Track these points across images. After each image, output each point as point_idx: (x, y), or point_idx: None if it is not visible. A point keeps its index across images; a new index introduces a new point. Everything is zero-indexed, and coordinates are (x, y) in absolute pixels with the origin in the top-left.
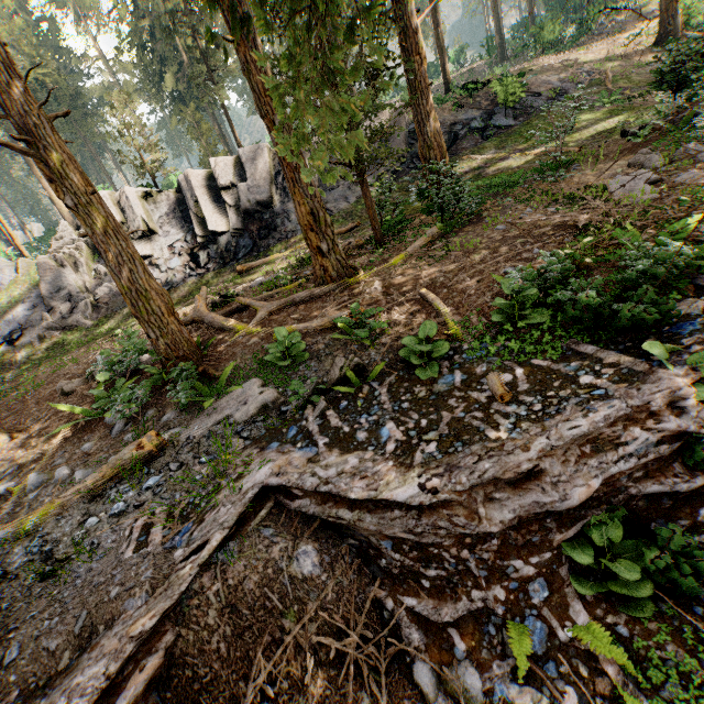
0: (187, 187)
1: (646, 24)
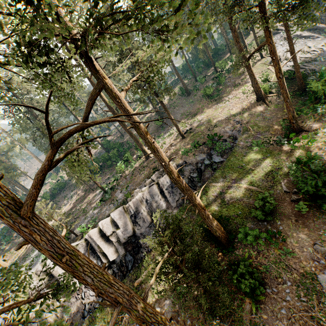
0: (91, 240)
1: (244, 82)
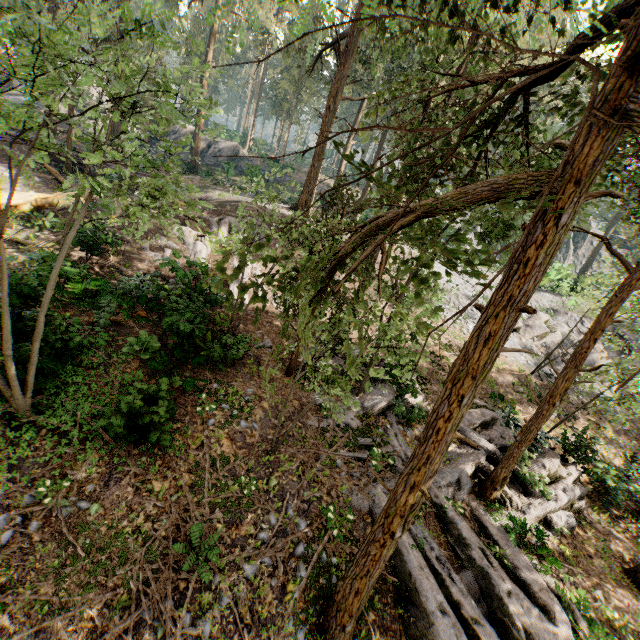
0: None
1: None
